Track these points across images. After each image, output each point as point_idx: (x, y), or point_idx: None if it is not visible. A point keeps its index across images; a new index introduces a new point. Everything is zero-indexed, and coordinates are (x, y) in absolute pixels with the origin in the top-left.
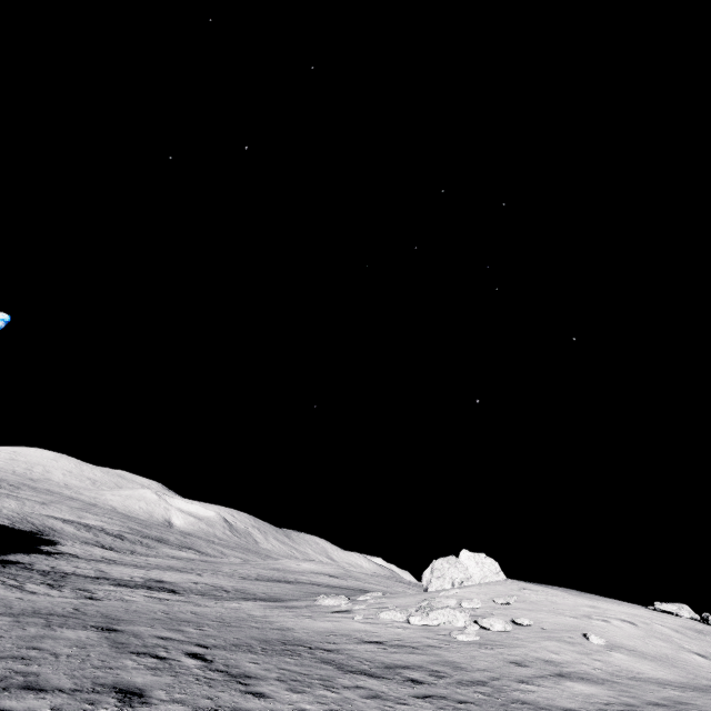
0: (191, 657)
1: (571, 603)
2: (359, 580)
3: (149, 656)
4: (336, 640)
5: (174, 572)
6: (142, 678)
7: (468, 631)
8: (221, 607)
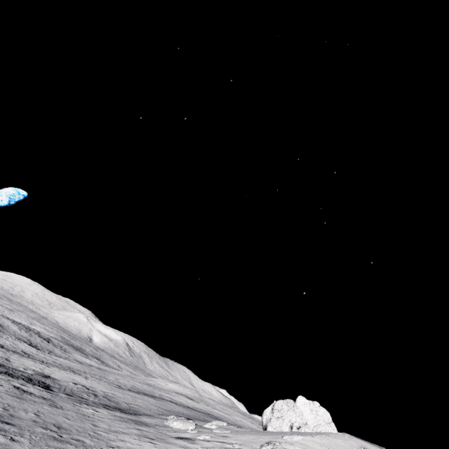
0: None
1: None
2: (208, 405)
3: None
4: None
5: (68, 372)
6: None
7: None
8: (75, 411)
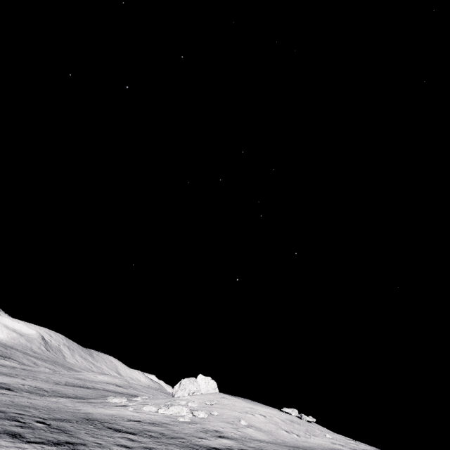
0: (38, 422)
1: (242, 406)
2: (136, 389)
3: (15, 421)
4: (116, 419)
5: (4, 376)
6: (17, 429)
7: (186, 417)
8: (46, 400)
